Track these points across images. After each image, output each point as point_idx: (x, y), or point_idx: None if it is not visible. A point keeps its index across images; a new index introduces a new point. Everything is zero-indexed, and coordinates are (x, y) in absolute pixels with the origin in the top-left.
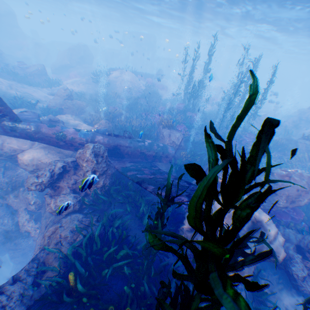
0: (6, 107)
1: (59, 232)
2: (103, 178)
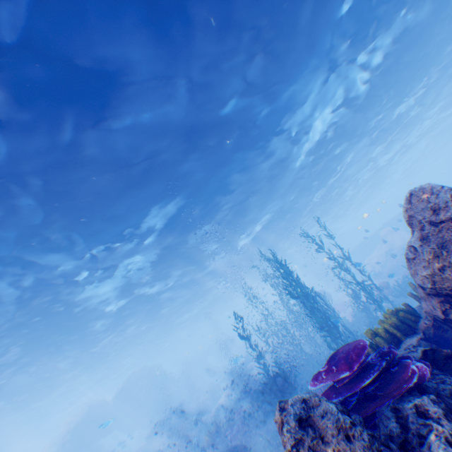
0: None
1: None
2: None
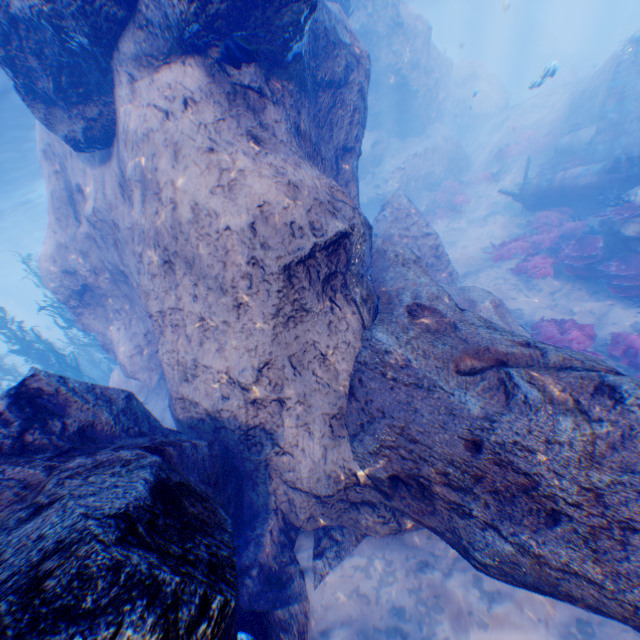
0: None
1: None
2: None
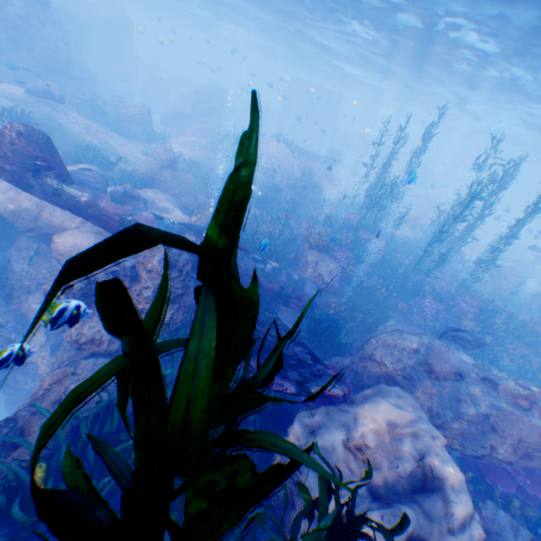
0: (56, 156)
1: (66, 382)
2: (172, 307)
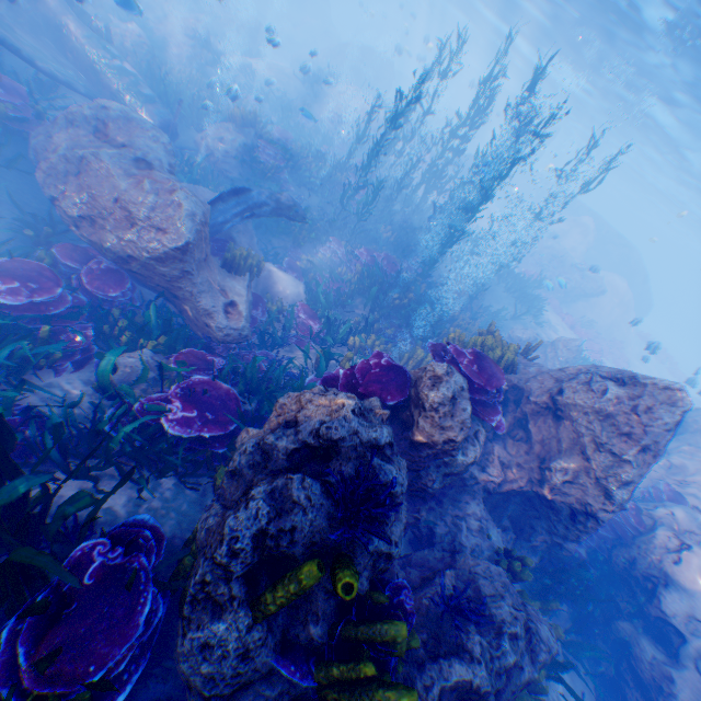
0: None
1: None
2: None
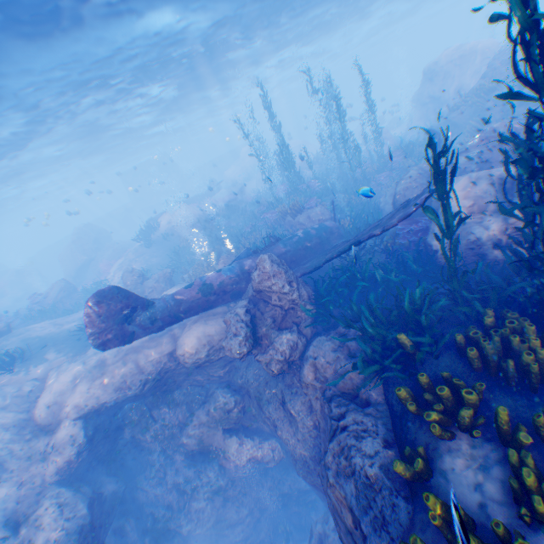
0: (129, 294)
1: (322, 362)
2: (302, 287)
